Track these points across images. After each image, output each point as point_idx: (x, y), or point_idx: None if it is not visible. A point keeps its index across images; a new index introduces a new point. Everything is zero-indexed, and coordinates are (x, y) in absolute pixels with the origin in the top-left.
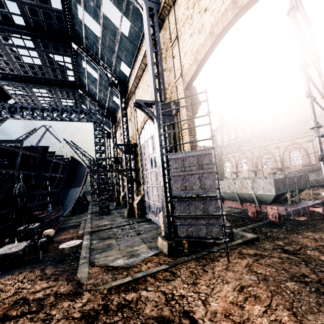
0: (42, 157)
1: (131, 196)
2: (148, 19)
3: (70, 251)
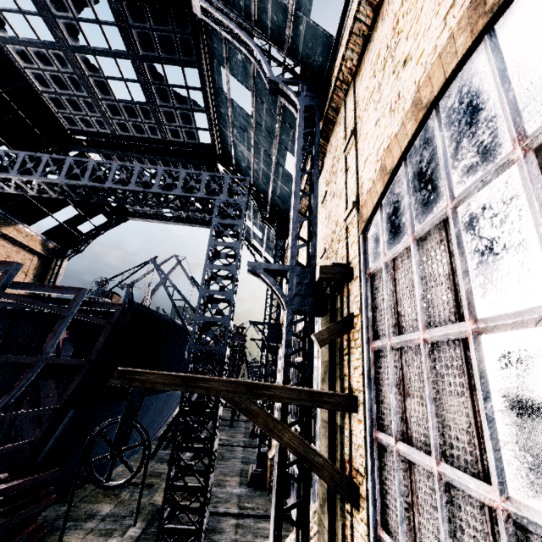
0: None
1: None
2: None
3: None
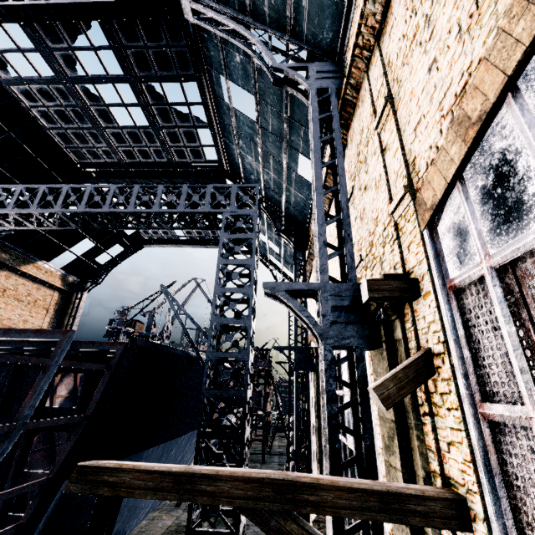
0: None
1: None
2: None
3: None
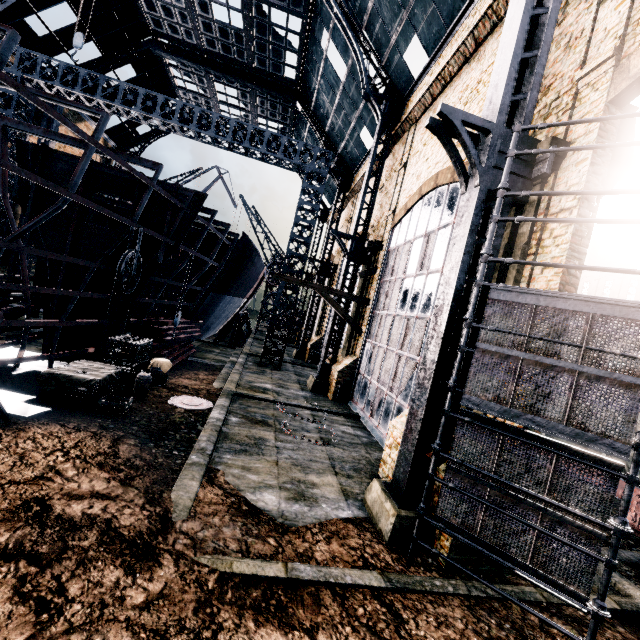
0: (190, 213)
1: (333, 352)
2: None
3: (183, 420)
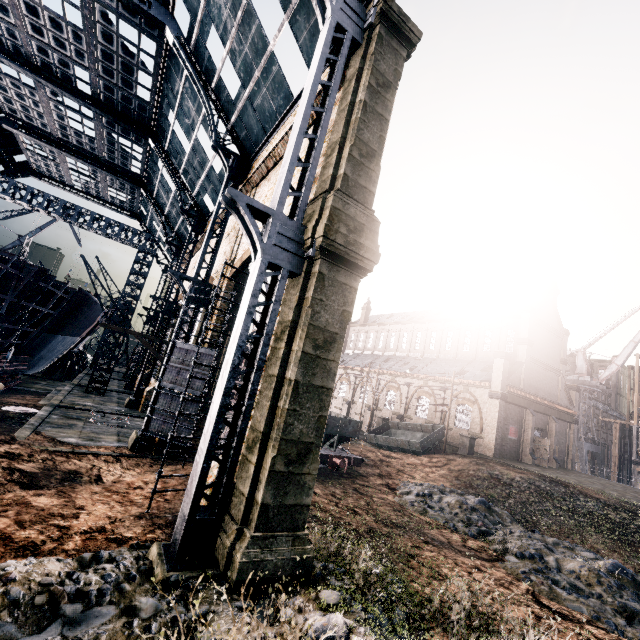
0: (33, 281)
1: (147, 379)
2: (225, 188)
3: (16, 416)
